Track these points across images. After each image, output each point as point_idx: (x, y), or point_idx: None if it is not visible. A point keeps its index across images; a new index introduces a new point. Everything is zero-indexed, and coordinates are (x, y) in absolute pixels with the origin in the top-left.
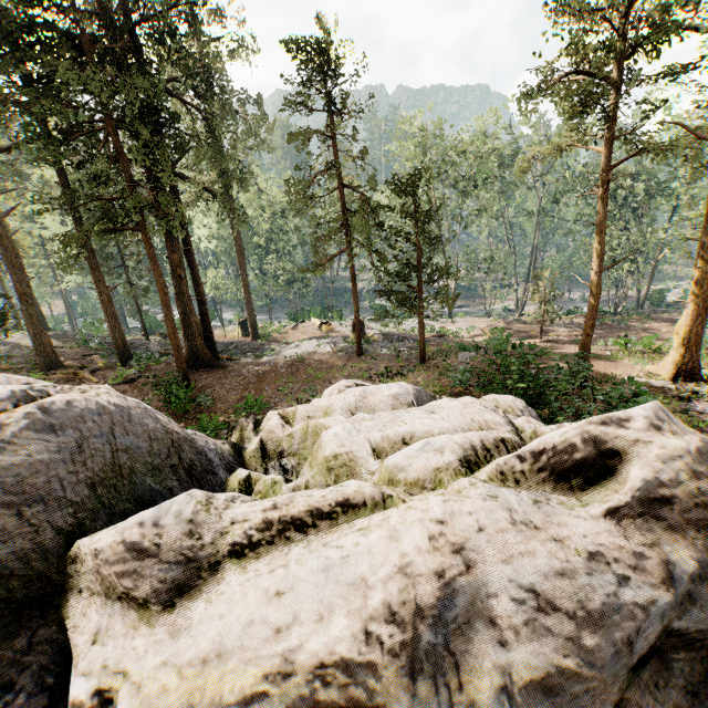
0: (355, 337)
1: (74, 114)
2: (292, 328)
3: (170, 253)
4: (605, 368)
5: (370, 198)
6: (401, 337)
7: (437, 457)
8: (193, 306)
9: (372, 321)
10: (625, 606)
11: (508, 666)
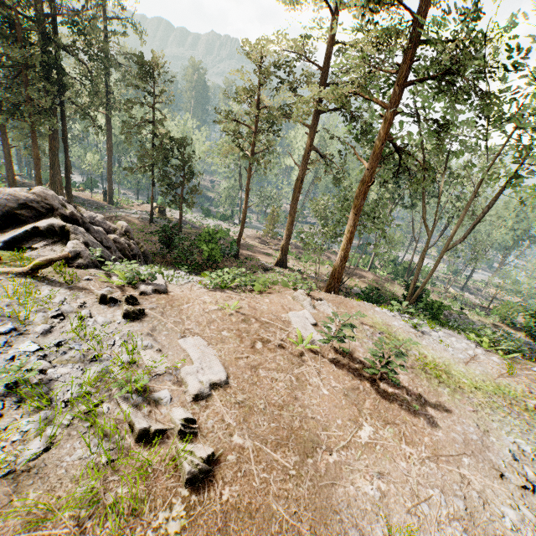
0: (150, 213)
1: (6, 53)
2: (138, 204)
3: (51, 138)
4: (261, 257)
5: (166, 143)
6: (187, 223)
7: (20, 188)
8: (60, 171)
9: (192, 215)
10: (20, 197)
11: (4, 197)
